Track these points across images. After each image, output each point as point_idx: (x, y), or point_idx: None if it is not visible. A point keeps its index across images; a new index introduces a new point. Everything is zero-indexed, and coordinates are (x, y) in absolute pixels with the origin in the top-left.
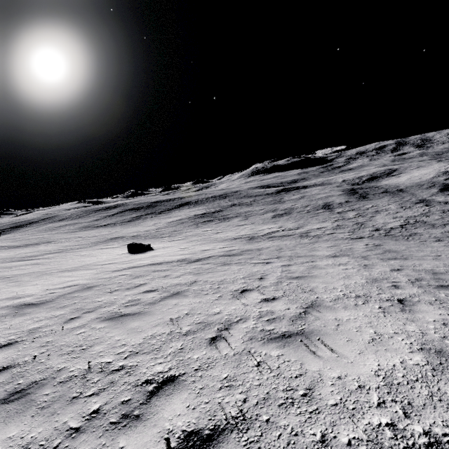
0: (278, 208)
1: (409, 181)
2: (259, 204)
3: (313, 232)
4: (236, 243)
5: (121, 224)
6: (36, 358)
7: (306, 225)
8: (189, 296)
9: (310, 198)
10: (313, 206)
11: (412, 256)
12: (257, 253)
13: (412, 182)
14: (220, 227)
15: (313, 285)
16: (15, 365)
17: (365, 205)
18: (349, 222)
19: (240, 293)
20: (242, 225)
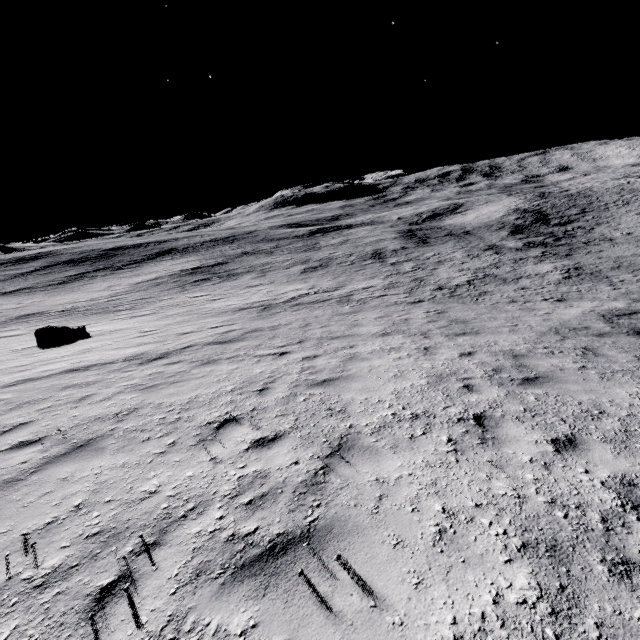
0: (311, 257)
1: (477, 220)
2: (284, 252)
3: (357, 295)
4: (240, 317)
5: (44, 288)
6: None
7: (349, 284)
8: (108, 450)
9: (355, 242)
10: (359, 255)
11: (484, 328)
12: (270, 335)
13: (480, 221)
14: (221, 290)
15: (347, 398)
16: None
17: (426, 253)
18: (405, 278)
19: (215, 430)
20: (255, 286)
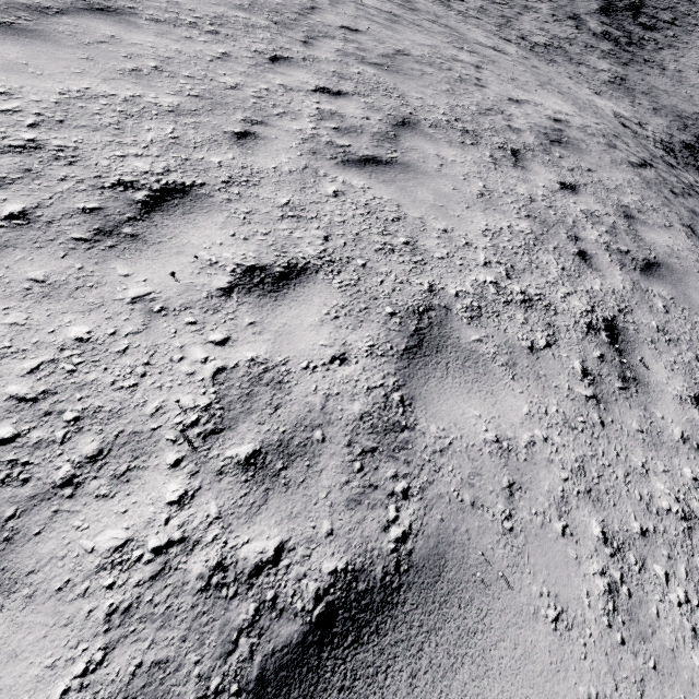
0: None
1: None
2: None
3: (454, 4)
4: None
5: None
6: (370, 32)
7: None
8: (413, 30)
9: None
10: None
11: (554, 80)
12: (413, 6)
13: None
14: None
15: (503, 67)
16: (362, 31)
17: None
18: (494, 9)
19: (455, 47)
20: None
